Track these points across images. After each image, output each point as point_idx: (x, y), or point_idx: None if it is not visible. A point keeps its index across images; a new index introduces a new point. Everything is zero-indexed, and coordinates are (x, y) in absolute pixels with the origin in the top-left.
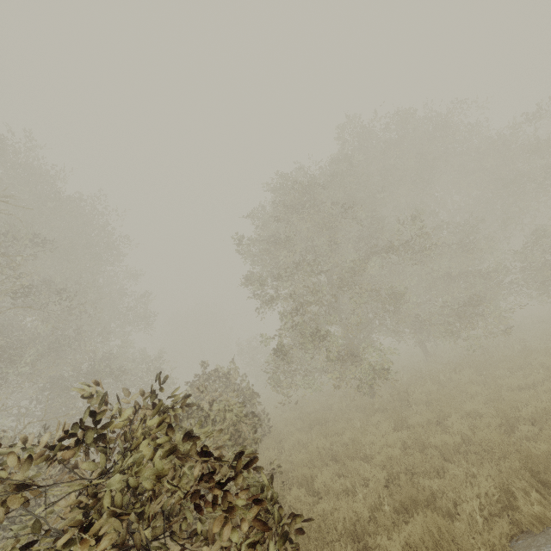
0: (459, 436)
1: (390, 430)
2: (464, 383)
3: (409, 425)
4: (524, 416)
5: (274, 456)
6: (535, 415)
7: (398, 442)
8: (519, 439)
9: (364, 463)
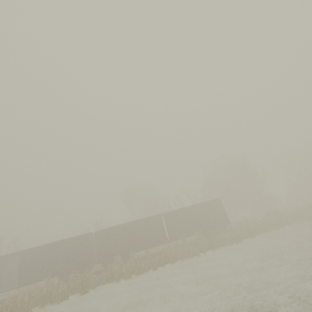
0: None
1: None
2: None
3: None
4: None
5: None
6: None
7: None
8: None
9: None
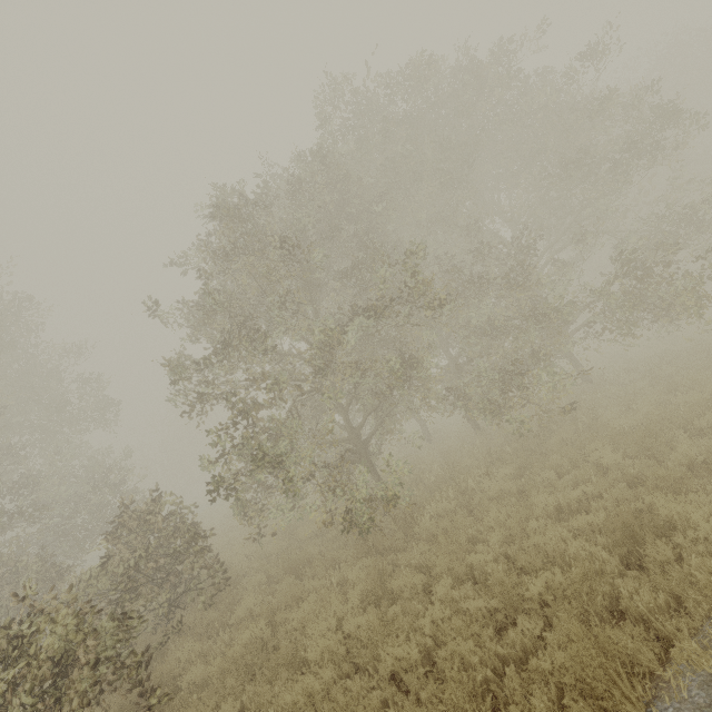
0: (417, 648)
1: (354, 606)
2: (488, 501)
3: (388, 591)
4: (530, 596)
5: (193, 654)
6: (543, 596)
7: (342, 646)
8: (480, 690)
9: (292, 684)
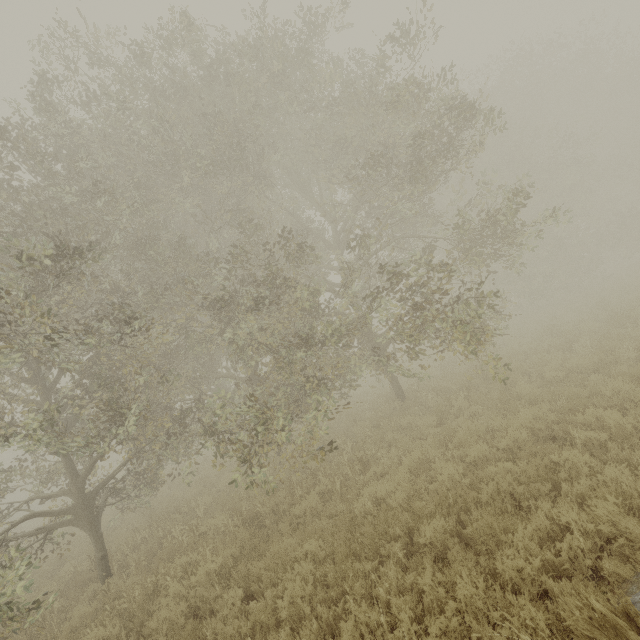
0: None
1: None
2: None
3: None
4: None
5: None
6: None
7: None
8: None
9: None
